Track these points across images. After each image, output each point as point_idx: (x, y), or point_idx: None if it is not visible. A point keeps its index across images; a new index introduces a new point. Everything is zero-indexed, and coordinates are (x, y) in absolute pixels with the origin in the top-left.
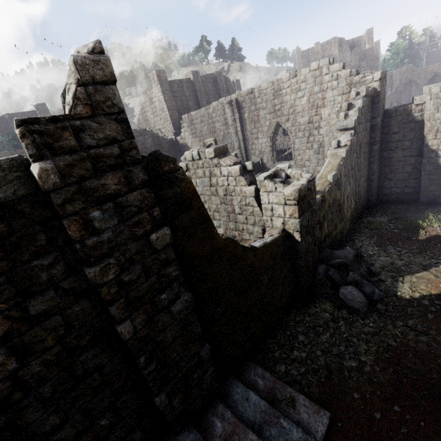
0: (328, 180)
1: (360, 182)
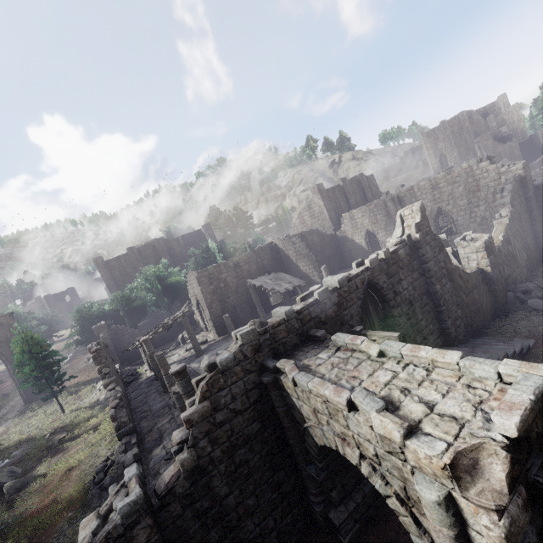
0: (499, 239)
1: (527, 240)
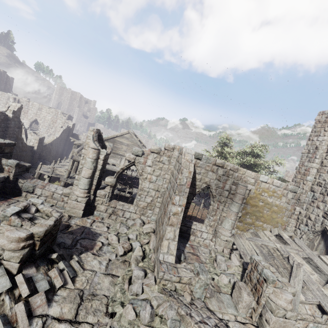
0: (49, 142)
1: (59, 149)
